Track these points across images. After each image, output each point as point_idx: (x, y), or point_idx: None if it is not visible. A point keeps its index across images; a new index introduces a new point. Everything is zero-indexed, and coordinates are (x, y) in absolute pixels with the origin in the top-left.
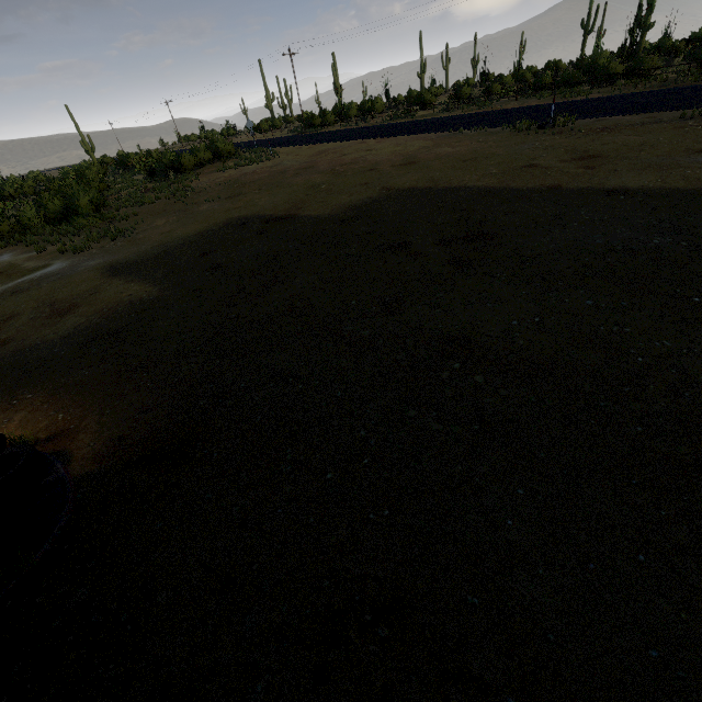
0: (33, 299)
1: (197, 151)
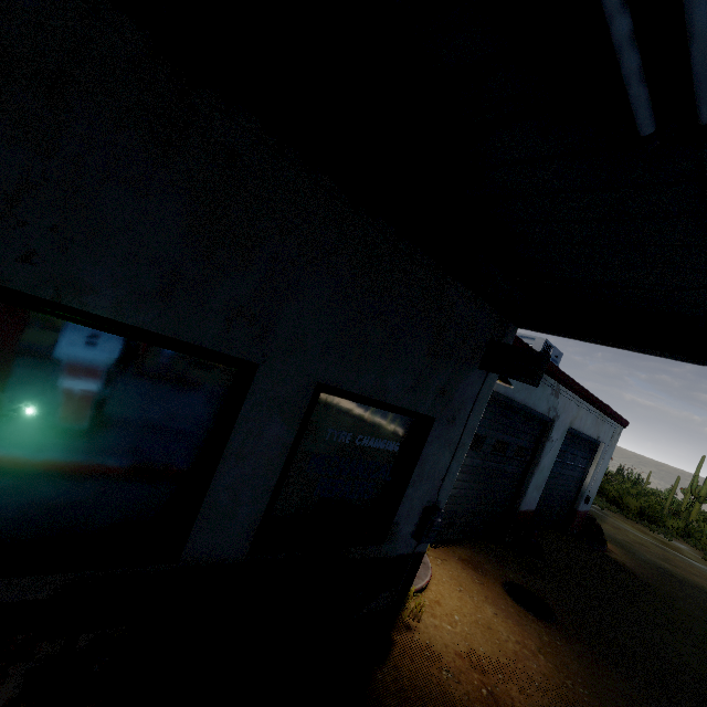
0: (662, 552)
1: None
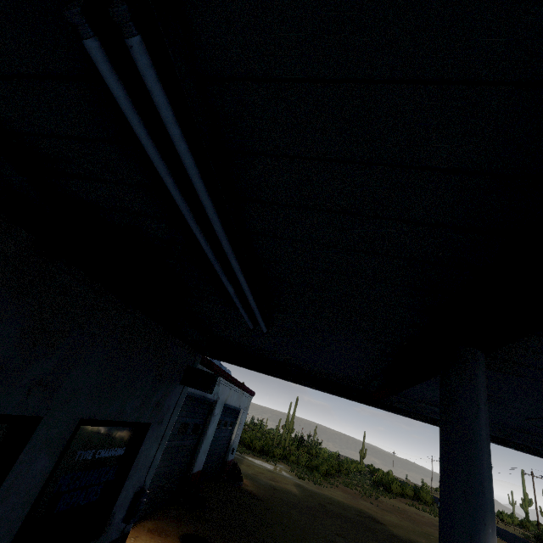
0: (271, 474)
1: (405, 487)
